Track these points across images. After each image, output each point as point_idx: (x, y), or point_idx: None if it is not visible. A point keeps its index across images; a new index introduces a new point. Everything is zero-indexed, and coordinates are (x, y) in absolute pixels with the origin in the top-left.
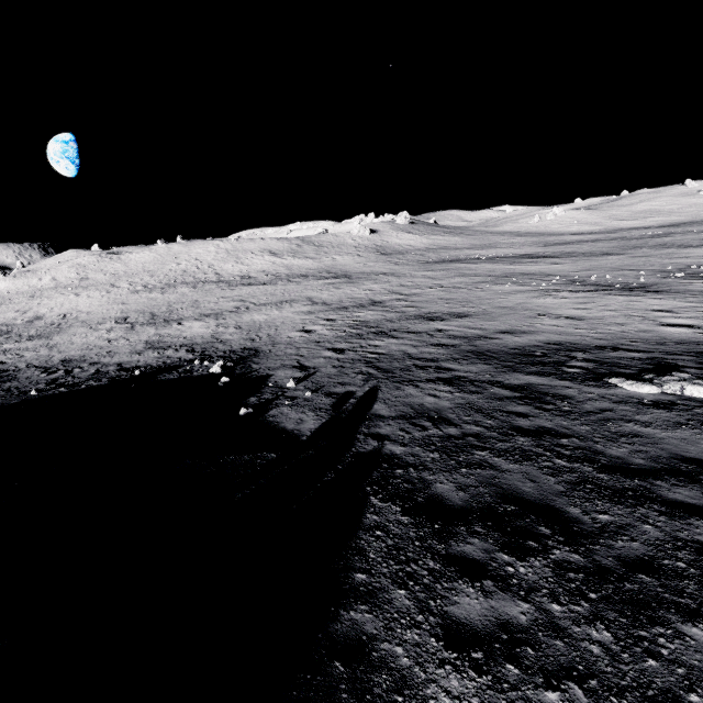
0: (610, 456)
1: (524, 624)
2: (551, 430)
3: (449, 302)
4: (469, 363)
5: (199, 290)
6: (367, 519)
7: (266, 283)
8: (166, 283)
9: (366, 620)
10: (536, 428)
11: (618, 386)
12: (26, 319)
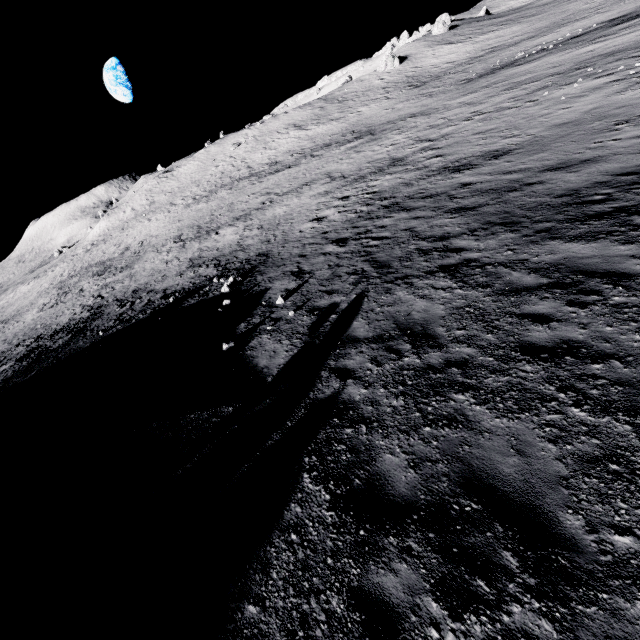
0: None
1: None
2: (581, 345)
3: (486, 136)
4: (489, 233)
5: (234, 191)
6: (289, 511)
7: (290, 166)
8: (209, 191)
9: None
10: (556, 345)
11: None
12: (120, 251)
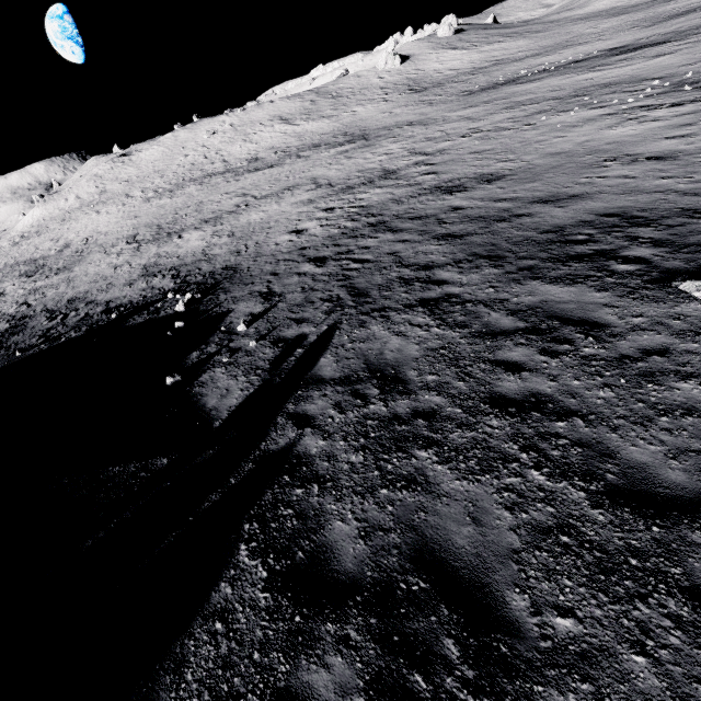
0: (626, 463)
1: None
2: (548, 400)
3: (482, 157)
4: (473, 267)
5: (205, 187)
6: (217, 592)
7: (273, 165)
8: (175, 184)
9: None
10: (525, 398)
11: (694, 296)
12: (58, 248)
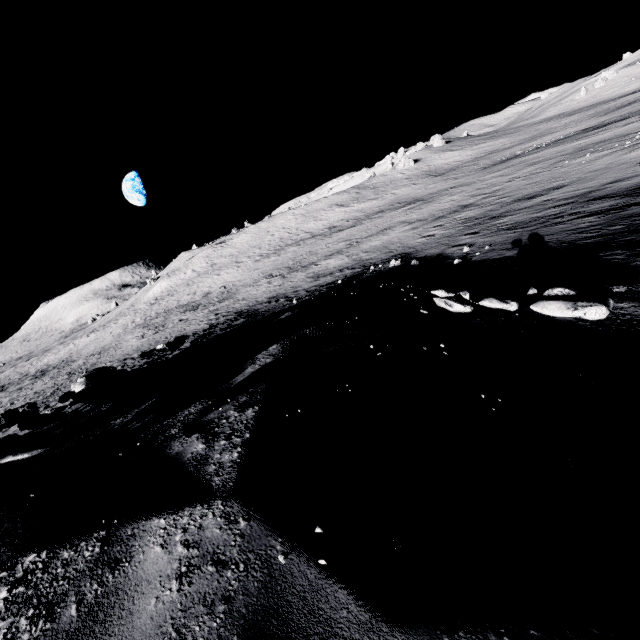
0: None
1: None
2: None
3: (537, 184)
4: (596, 204)
5: (304, 246)
6: (602, 255)
7: (353, 226)
8: (275, 250)
9: None
10: None
11: None
12: (200, 296)
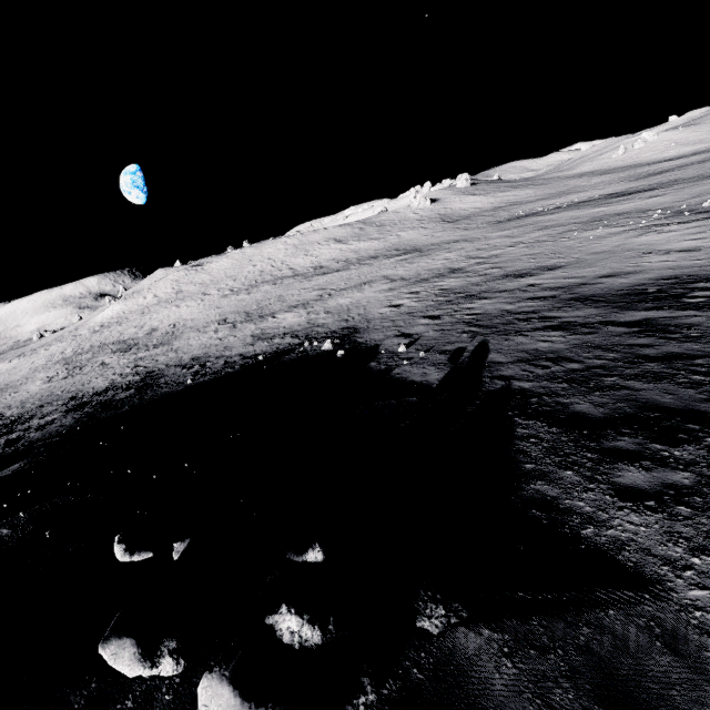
0: None
1: (688, 484)
2: (682, 354)
3: (535, 257)
4: (574, 309)
5: (279, 286)
6: (518, 432)
7: (339, 270)
8: (249, 285)
9: (545, 489)
10: (664, 355)
11: None
12: (145, 332)
